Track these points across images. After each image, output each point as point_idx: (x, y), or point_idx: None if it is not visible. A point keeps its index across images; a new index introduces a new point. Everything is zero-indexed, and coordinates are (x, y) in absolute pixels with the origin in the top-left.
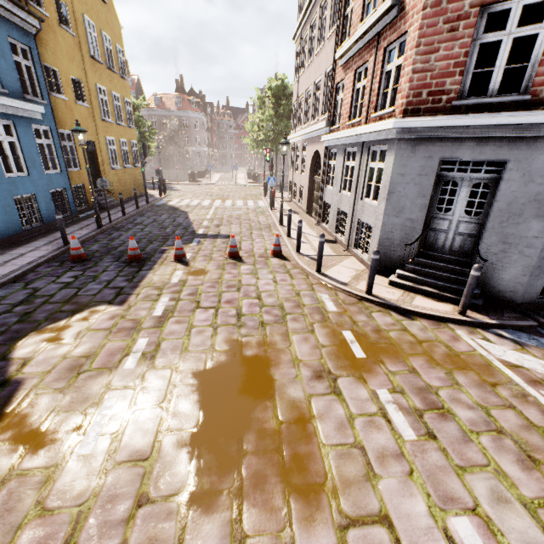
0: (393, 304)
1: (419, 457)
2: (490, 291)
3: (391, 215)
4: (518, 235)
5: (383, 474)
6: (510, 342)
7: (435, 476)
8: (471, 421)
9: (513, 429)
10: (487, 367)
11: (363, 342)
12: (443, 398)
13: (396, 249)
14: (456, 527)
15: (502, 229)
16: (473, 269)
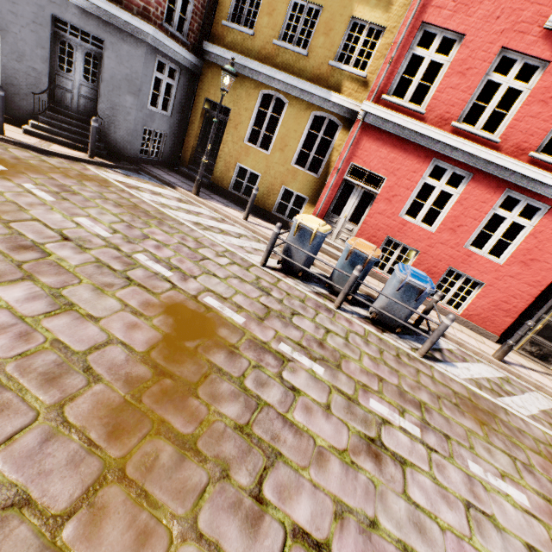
0: (30, 145)
1: (58, 205)
2: (112, 147)
3: (11, 58)
4: (122, 105)
5: (33, 209)
6: (122, 174)
7: (68, 210)
8: (92, 196)
9: (115, 199)
10: (106, 181)
11: (3, 163)
12: (75, 189)
13: (26, 99)
14: (78, 220)
15: (111, 97)
16: (92, 120)
